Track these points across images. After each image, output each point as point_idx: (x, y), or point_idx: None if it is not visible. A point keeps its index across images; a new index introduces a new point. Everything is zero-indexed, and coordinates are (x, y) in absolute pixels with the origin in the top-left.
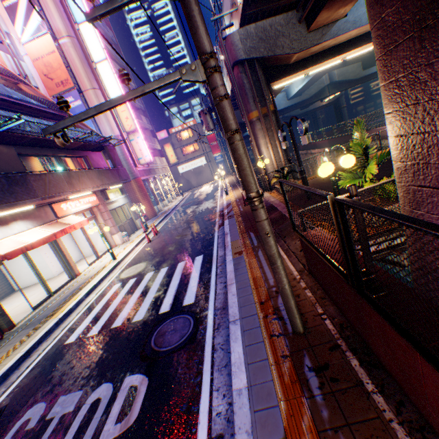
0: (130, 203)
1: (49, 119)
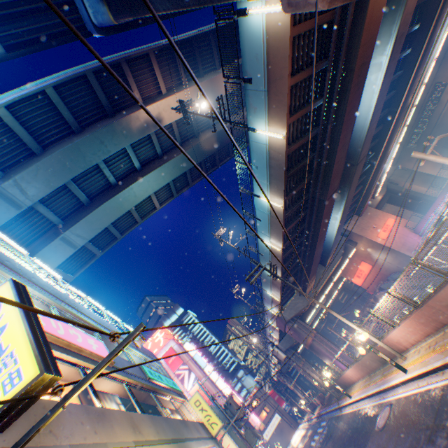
0: None
1: None
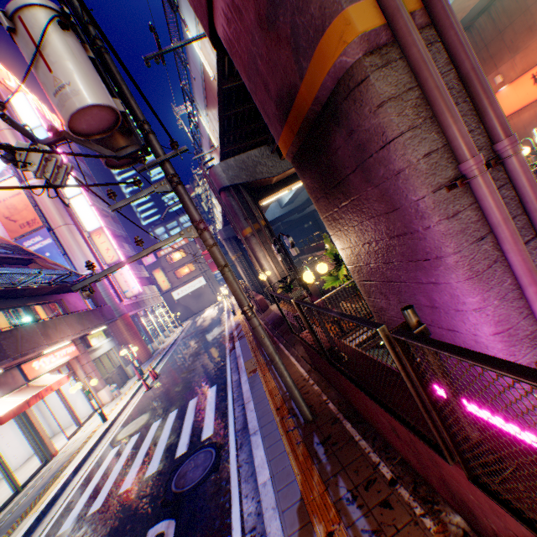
0: (118, 346)
1: (13, 265)
